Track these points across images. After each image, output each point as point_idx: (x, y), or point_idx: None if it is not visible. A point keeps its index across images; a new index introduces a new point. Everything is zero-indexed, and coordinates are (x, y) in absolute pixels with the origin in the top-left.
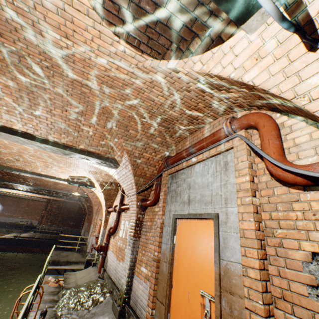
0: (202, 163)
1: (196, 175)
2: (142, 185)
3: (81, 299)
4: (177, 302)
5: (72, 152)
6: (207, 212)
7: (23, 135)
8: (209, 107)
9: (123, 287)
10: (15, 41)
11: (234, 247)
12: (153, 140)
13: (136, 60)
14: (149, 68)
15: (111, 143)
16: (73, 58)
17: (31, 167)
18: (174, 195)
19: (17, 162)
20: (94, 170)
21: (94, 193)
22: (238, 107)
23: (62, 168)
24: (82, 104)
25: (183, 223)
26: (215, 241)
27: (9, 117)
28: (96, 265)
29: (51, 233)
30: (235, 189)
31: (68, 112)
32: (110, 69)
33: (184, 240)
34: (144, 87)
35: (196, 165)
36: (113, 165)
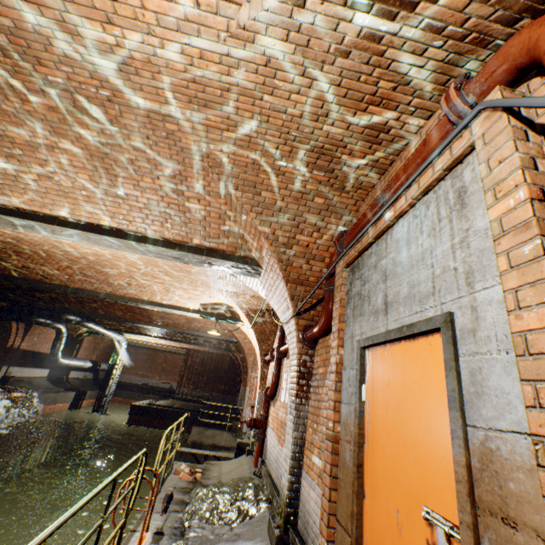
0: (407, 217)
1: (396, 247)
2: (304, 298)
3: (219, 506)
4: (374, 532)
5: (183, 253)
6: (425, 318)
7: (115, 233)
8: (405, 86)
9: (284, 492)
10: (57, 65)
11: (502, 390)
12: (309, 205)
13: (223, 18)
14: (250, 24)
15: (240, 227)
16: (133, 63)
17: (149, 293)
18: (357, 303)
19: (130, 287)
20: (234, 289)
21: (246, 334)
22: (478, 50)
23: (187, 291)
24: (175, 158)
25: (377, 355)
26: (449, 381)
27: (92, 208)
28: (252, 453)
29: (195, 401)
30: (490, 242)
31: (161, 181)
32: (191, 62)
33: (381, 393)
34: (259, 82)
35: (395, 226)
36: (252, 270)
